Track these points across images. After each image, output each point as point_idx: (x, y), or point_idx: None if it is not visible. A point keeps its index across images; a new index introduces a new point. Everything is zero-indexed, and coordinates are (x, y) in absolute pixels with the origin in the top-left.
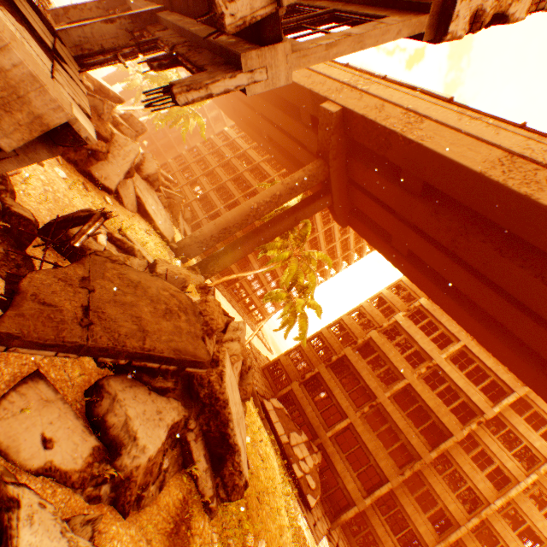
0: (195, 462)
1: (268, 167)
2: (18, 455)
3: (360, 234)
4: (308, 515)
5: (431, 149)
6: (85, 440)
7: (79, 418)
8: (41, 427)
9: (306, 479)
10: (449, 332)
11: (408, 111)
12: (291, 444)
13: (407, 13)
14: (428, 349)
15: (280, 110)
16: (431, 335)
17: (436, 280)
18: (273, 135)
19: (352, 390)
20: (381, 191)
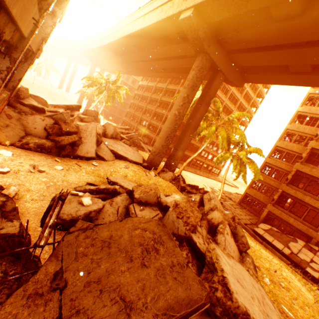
0: None
1: (172, 85)
2: None
3: (257, 83)
4: None
5: None
6: None
7: None
8: None
9: None
10: None
11: None
12: (294, 252)
13: None
14: None
15: (158, 48)
16: None
17: None
18: (164, 65)
19: None
20: (259, 39)
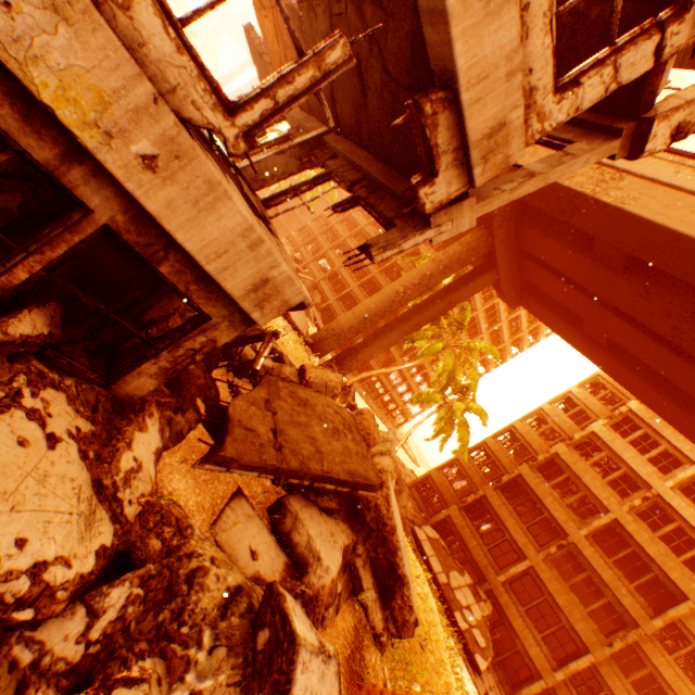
0: (364, 590)
1: None
2: (237, 563)
3: (536, 316)
4: (477, 681)
5: (635, 214)
6: (278, 555)
7: (271, 534)
8: (248, 540)
9: (472, 634)
10: (676, 449)
11: (600, 165)
12: (451, 585)
13: (595, 135)
14: (644, 472)
15: None
16: (647, 453)
17: (651, 379)
18: None
19: (531, 522)
20: (566, 265)
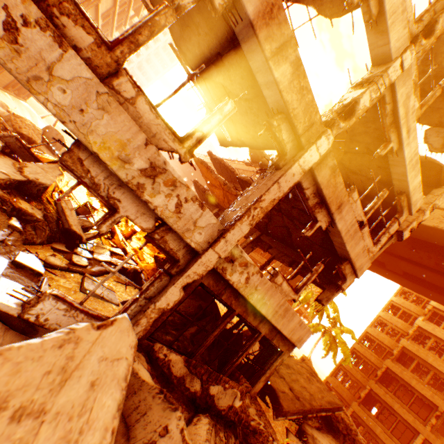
0: None
1: None
2: None
3: None
4: None
5: None
6: None
7: None
8: None
9: None
10: None
11: None
12: None
13: None
14: None
15: None
16: None
17: (437, 289)
18: None
19: (410, 402)
20: None
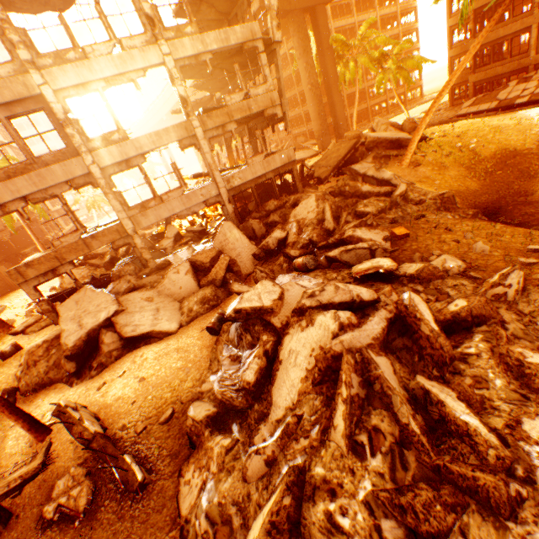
0: (391, 155)
1: None
2: None
3: None
4: None
5: None
6: None
7: None
8: None
9: (536, 94)
10: None
11: None
12: (502, 100)
13: (273, 54)
14: None
15: None
16: None
17: None
18: None
19: (510, 12)
20: None
